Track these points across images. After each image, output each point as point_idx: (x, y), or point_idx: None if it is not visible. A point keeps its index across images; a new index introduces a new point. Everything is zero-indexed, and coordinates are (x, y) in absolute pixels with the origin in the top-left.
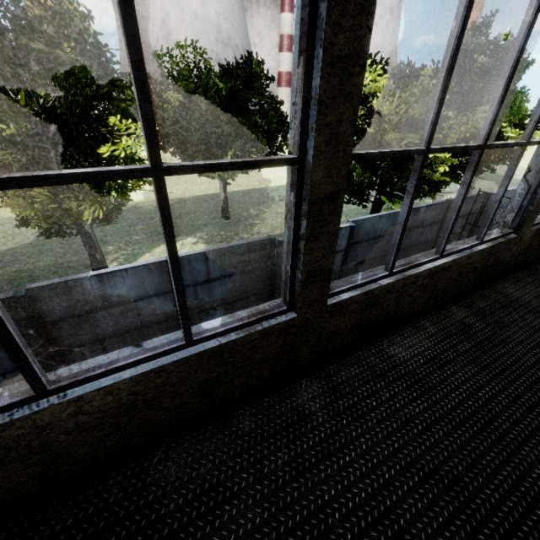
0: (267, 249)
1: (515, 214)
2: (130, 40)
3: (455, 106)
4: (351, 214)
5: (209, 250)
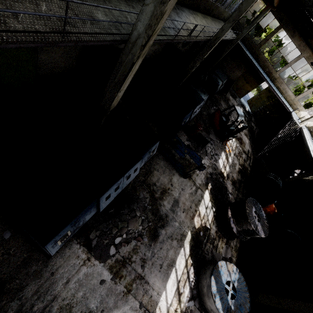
0: None
1: None
2: None
3: None
4: None
5: None
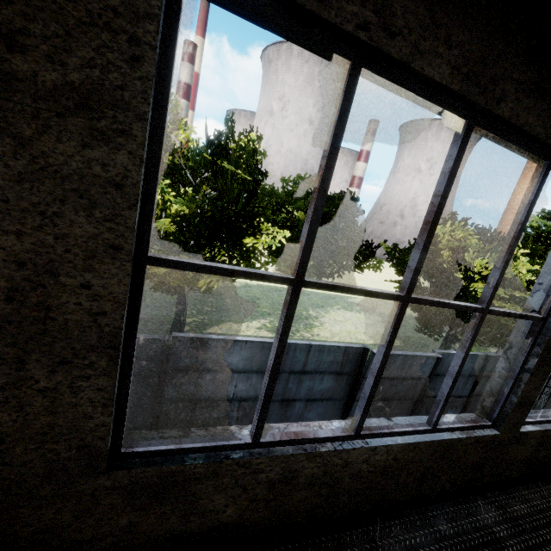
0: (359, 357)
1: None
2: (510, 251)
3: (533, 272)
4: (409, 341)
5: (314, 343)
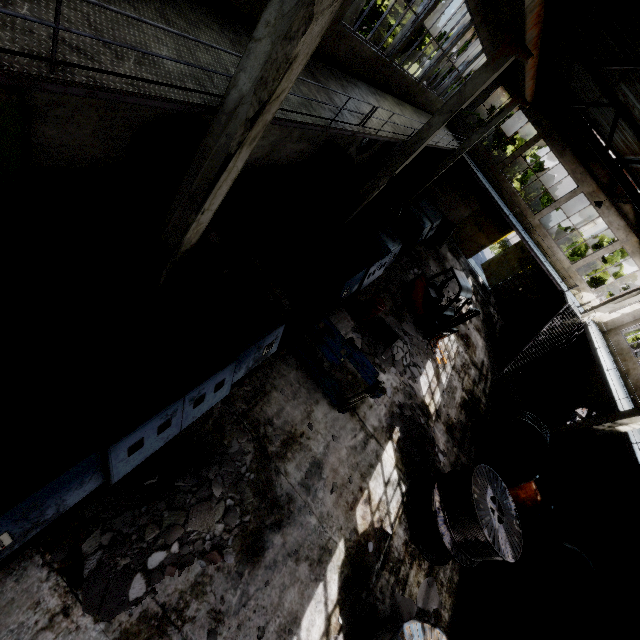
0: None
1: (423, 74)
2: None
3: None
4: None
5: None
